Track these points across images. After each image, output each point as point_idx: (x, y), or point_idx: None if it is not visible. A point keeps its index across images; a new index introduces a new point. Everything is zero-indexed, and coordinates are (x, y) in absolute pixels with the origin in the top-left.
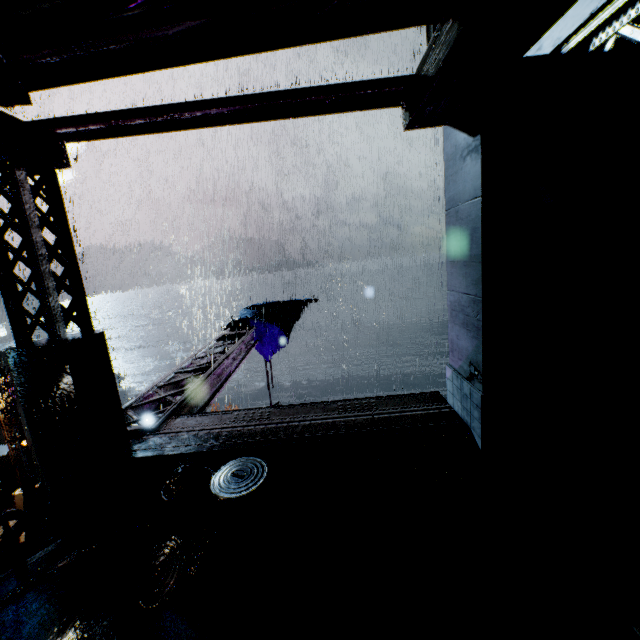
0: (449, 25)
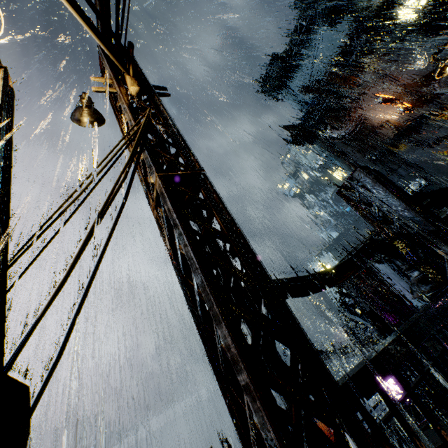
0: None
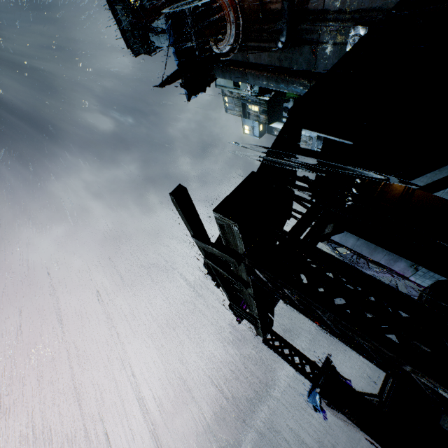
0: (329, 225)
